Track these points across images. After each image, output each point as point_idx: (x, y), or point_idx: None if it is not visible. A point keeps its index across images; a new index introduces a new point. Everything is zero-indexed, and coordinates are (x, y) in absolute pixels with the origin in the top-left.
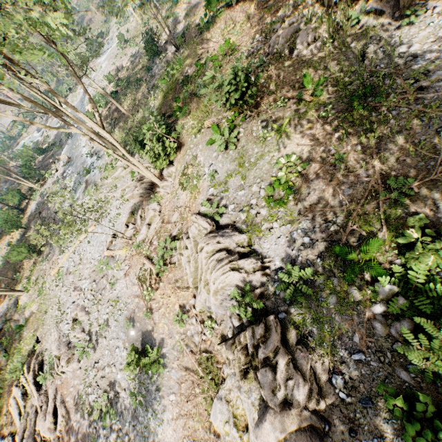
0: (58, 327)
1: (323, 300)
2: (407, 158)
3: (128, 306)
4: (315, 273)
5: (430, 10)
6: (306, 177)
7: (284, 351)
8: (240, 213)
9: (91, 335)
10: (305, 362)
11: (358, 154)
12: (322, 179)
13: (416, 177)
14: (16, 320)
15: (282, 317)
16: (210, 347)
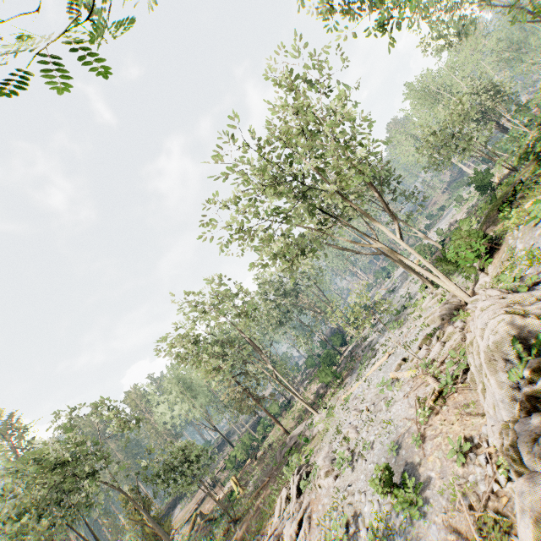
0: (331, 443)
1: None
2: None
3: (398, 429)
4: None
5: None
6: None
7: None
8: None
9: (353, 456)
10: None
11: None
12: None
13: None
14: (306, 436)
15: None
16: (504, 507)
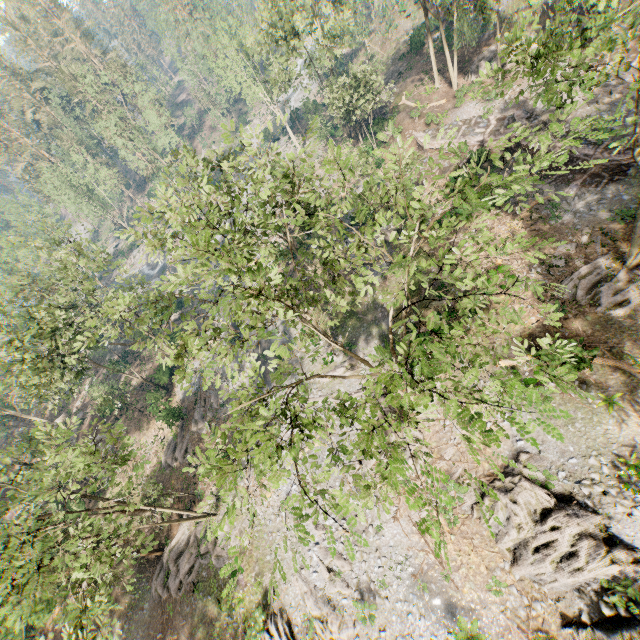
0: (301, 574)
1: None
2: None
3: (411, 560)
4: None
5: None
6: None
7: None
8: (581, 486)
9: (362, 593)
10: None
11: None
12: None
13: None
14: (219, 556)
15: None
16: (544, 625)
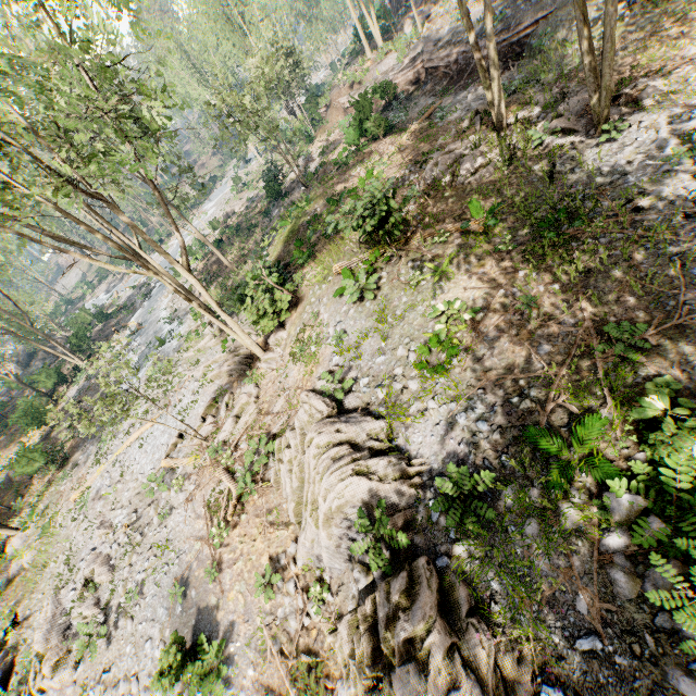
0: (57, 595)
1: (515, 531)
2: (632, 298)
3: (183, 556)
4: (498, 481)
5: (636, 125)
6: (479, 331)
7: (444, 628)
8: (377, 388)
9: (109, 613)
10: (484, 653)
11: (556, 296)
12: (504, 333)
13: (650, 324)
14: None
15: (443, 564)
16: (316, 643)
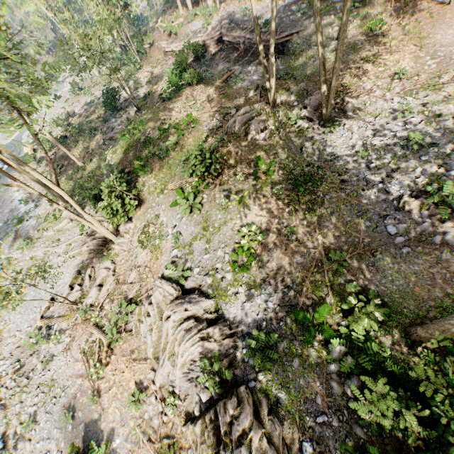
0: None
1: (288, 364)
2: (340, 234)
3: (67, 390)
4: (279, 337)
5: (342, 125)
6: (265, 245)
7: (258, 425)
8: (206, 277)
9: (7, 440)
10: (277, 434)
11: (305, 228)
12: (279, 247)
13: (348, 250)
14: None
15: (252, 386)
16: (172, 430)
